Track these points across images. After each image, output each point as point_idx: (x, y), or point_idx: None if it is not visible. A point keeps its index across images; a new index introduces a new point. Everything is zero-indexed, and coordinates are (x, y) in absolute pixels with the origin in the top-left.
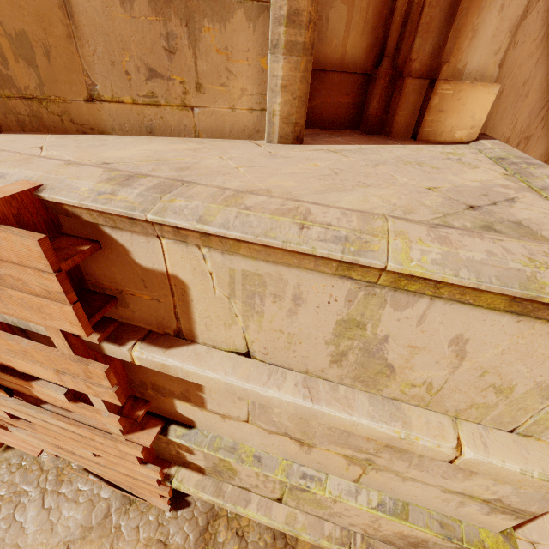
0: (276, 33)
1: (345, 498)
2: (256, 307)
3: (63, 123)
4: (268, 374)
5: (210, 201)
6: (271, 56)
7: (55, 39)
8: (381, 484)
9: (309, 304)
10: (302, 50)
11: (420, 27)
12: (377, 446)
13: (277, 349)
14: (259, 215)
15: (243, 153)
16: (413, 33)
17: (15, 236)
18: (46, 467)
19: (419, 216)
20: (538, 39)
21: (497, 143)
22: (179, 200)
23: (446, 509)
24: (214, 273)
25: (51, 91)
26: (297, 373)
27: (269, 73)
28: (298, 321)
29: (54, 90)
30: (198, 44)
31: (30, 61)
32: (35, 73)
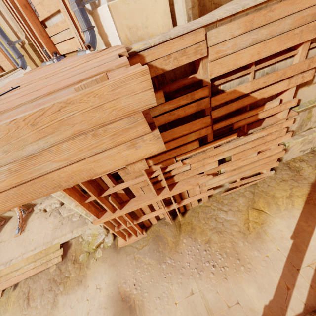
0: None
1: None
2: None
3: (211, 6)
4: None
5: None
6: None
7: None
8: None
9: None
10: None
11: None
12: None
13: None
14: None
15: None
16: None
17: None
18: (209, 205)
19: None
20: None
21: None
22: None
23: None
24: None
25: None
26: None
27: None
28: None
29: None
30: None
31: None
32: None
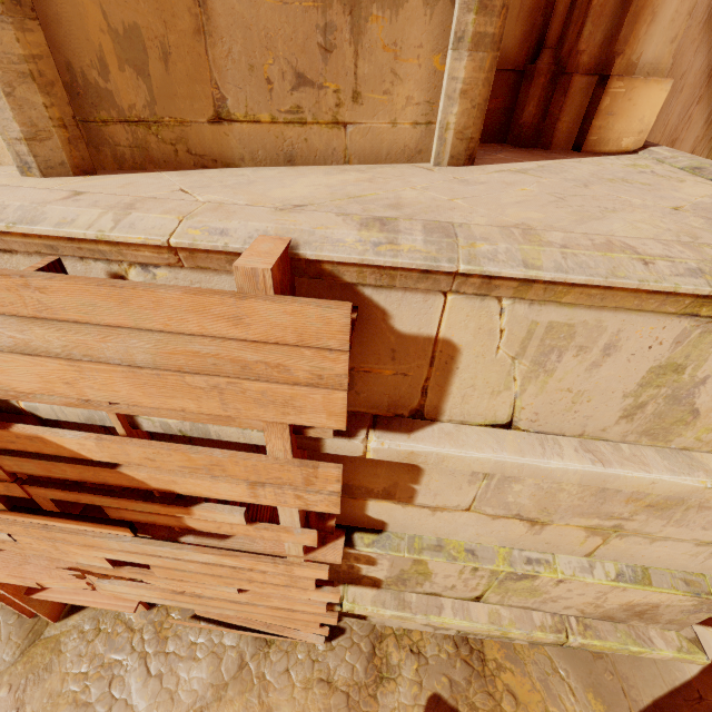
0: (463, 22)
1: (580, 576)
2: (547, 365)
3: (177, 155)
4: (539, 444)
5: (514, 242)
6: (453, 52)
7: (177, 35)
8: (620, 552)
9: (622, 352)
10: (490, 43)
11: (592, 10)
12: (636, 508)
13: (553, 413)
14: (587, 254)
15: (428, 181)
16: (581, 18)
17: (314, 307)
18: (137, 625)
19: (709, 240)
20: (701, 23)
21: (671, 151)
22: (480, 244)
23: (690, 565)
24: (507, 330)
25: (164, 110)
26: (568, 438)
27: (448, 75)
28: (598, 375)
29: (169, 109)
30: (362, 38)
31: (140, 68)
32: (145, 85)
